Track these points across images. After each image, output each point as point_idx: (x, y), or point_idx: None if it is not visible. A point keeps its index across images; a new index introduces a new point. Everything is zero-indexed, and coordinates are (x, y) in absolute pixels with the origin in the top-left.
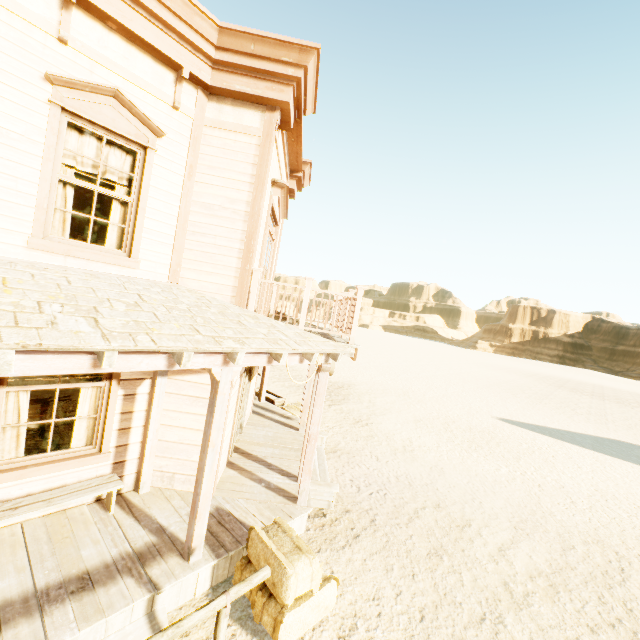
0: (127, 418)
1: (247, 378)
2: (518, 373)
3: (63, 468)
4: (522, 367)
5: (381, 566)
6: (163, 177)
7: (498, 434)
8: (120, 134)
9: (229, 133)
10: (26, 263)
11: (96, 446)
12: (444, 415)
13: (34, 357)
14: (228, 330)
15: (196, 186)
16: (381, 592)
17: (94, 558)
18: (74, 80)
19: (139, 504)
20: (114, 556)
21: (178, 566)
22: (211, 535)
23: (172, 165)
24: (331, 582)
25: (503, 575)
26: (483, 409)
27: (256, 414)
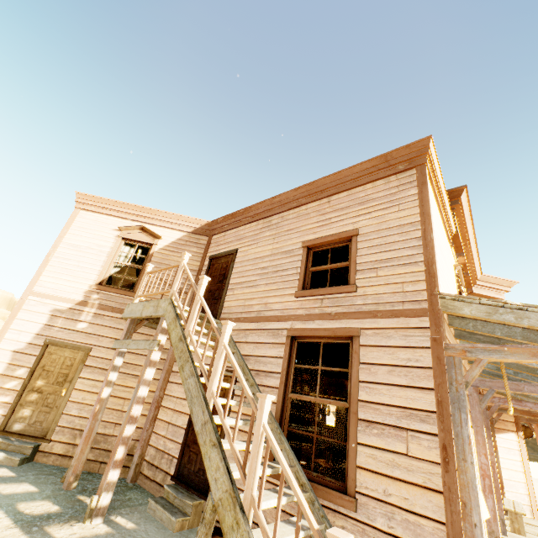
0: None
1: None
2: None
3: None
4: None
5: None
6: None
7: None
8: None
9: None
10: None
11: None
12: None
13: None
14: None
15: None
16: None
17: None
18: None
19: None
20: None
21: None
22: None
23: None
24: None
25: None
26: None
27: None
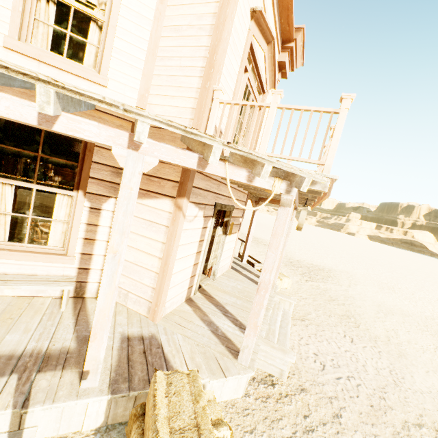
0: (92, 230)
1: (221, 229)
2: None
3: (32, 259)
4: None
5: None
6: None
7: None
8: None
9: None
10: None
11: (65, 248)
12: None
13: None
14: None
15: (168, 11)
16: None
17: (9, 345)
18: None
19: (90, 310)
20: (27, 350)
21: (68, 386)
22: (126, 362)
23: None
24: None
25: None
26: None
27: (234, 270)
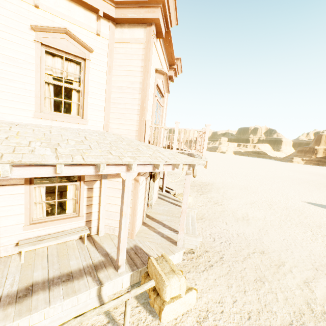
0: (90, 200)
1: (152, 180)
2: (321, 175)
3: (62, 222)
4: (324, 172)
5: (225, 284)
6: (95, 74)
7: (306, 211)
8: (71, 53)
9: (128, 44)
10: (33, 125)
11: (77, 213)
12: (269, 200)
13: (24, 168)
14: (129, 152)
15: (113, 77)
16: (224, 299)
17: (75, 265)
18: (44, 27)
19: (98, 241)
20: (84, 265)
21: (112, 273)
22: (130, 259)
23: (99, 67)
24: (192, 291)
25: (306, 298)
26: (296, 197)
27: (160, 198)
